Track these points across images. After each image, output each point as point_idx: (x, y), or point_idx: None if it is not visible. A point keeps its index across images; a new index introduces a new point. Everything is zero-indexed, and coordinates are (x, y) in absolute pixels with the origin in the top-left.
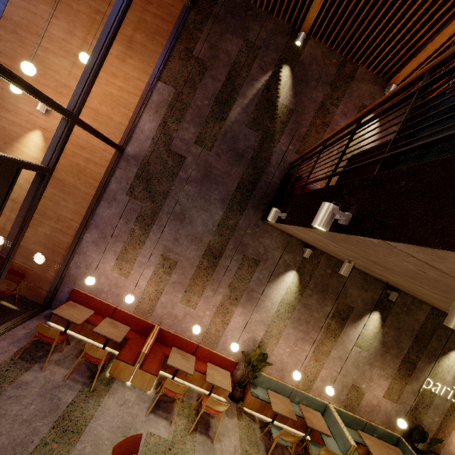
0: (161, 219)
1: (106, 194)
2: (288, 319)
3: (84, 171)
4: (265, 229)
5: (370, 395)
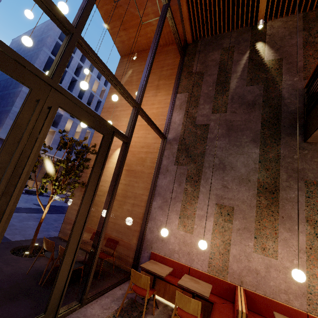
0: (205, 173)
1: (161, 169)
2: None
3: (145, 160)
4: (315, 149)
5: None
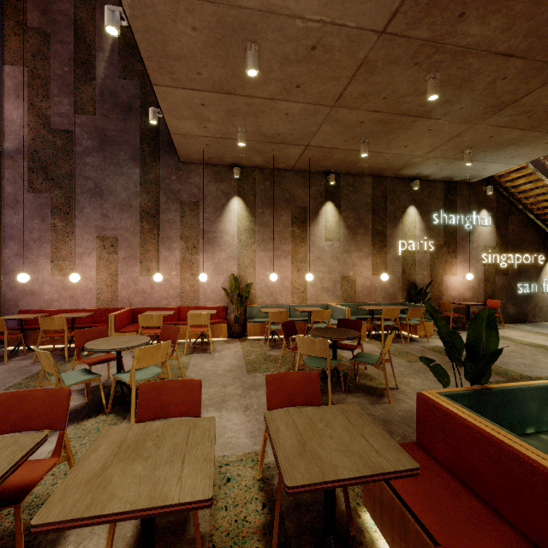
0: (78, 202)
1: (5, 200)
2: (254, 244)
3: None
4: (189, 170)
5: (361, 279)
